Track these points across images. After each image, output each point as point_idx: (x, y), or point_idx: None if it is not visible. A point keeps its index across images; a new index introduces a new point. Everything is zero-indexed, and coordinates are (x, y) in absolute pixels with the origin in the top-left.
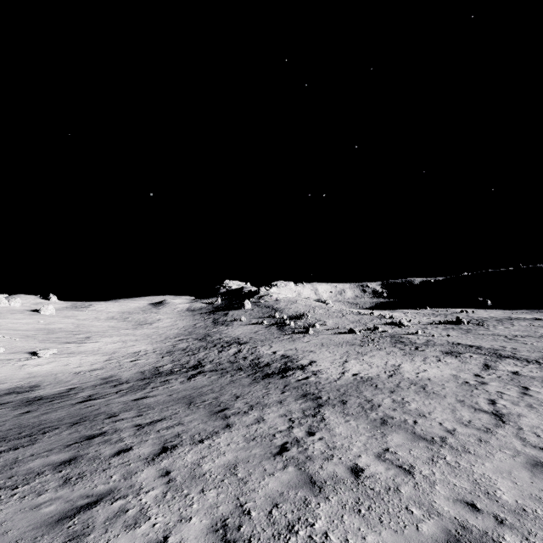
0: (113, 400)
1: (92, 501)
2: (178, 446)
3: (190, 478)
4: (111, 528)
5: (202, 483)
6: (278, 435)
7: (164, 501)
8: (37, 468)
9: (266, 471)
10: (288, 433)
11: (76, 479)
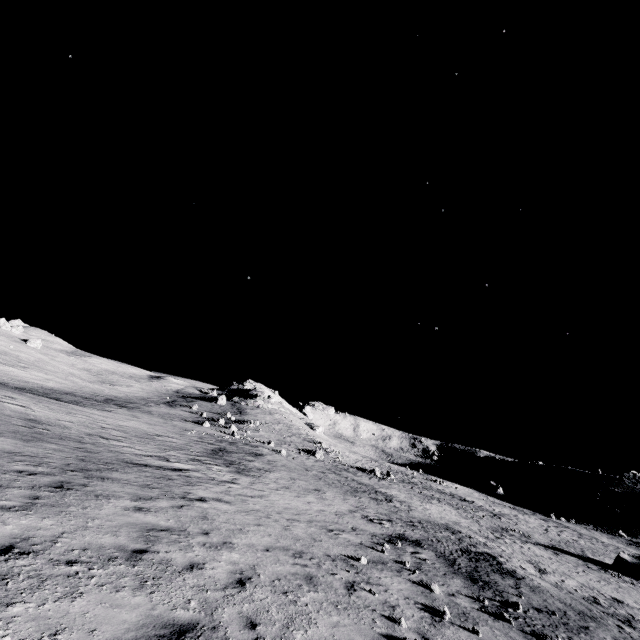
0: None
1: None
2: None
3: None
4: None
5: None
6: None
7: None
8: None
9: None
10: None
11: None
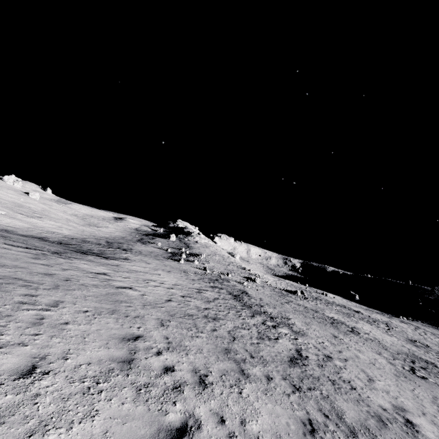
0: None
1: None
2: None
3: None
4: None
5: None
6: None
7: None
8: None
9: None
10: None
11: None
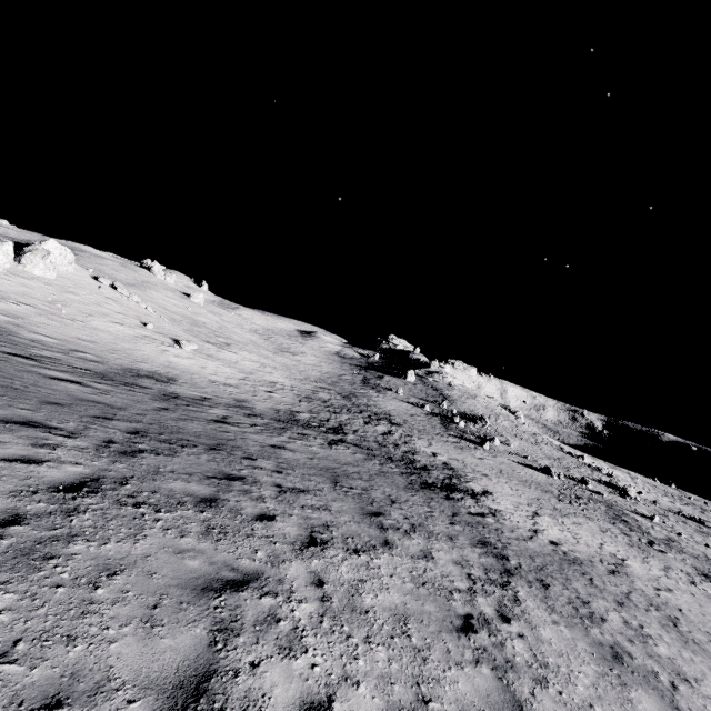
0: (248, 434)
1: (238, 580)
2: (329, 545)
3: (349, 609)
4: (262, 639)
5: (365, 625)
6: (457, 596)
7: (321, 629)
8: (179, 494)
9: (451, 654)
10: (471, 599)
11: (219, 534)
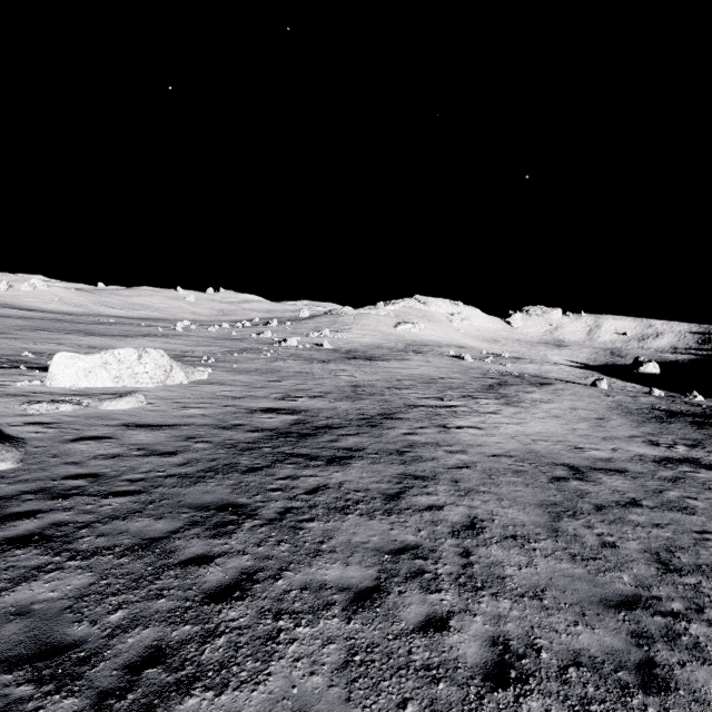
0: None
1: None
2: None
3: None
4: None
5: None
6: None
7: None
8: None
9: None
10: None
11: None
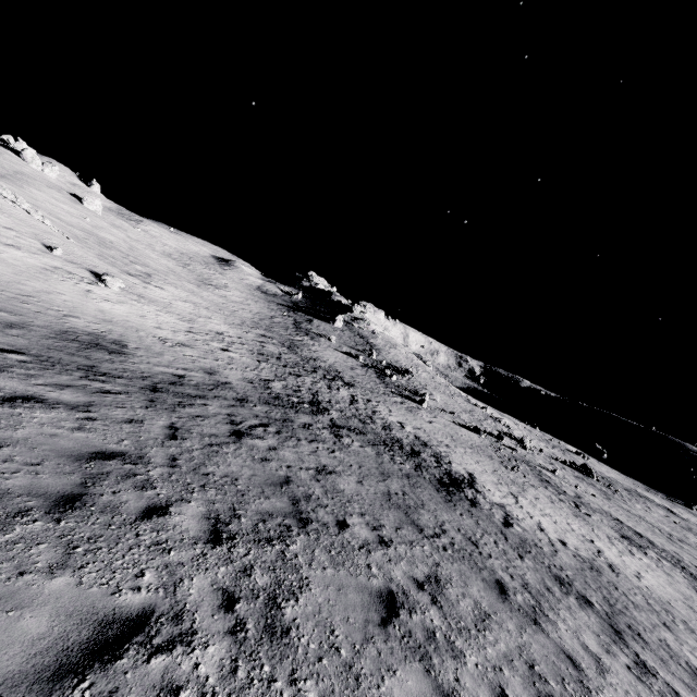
0: (281, 452)
1: None
2: None
3: None
4: None
5: None
6: None
7: None
8: None
9: None
10: None
11: None
